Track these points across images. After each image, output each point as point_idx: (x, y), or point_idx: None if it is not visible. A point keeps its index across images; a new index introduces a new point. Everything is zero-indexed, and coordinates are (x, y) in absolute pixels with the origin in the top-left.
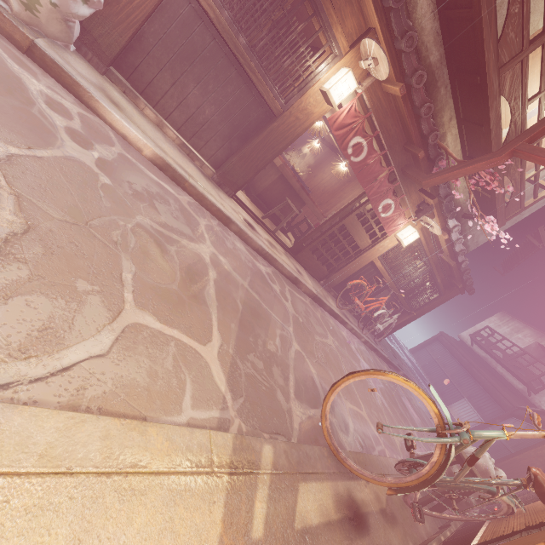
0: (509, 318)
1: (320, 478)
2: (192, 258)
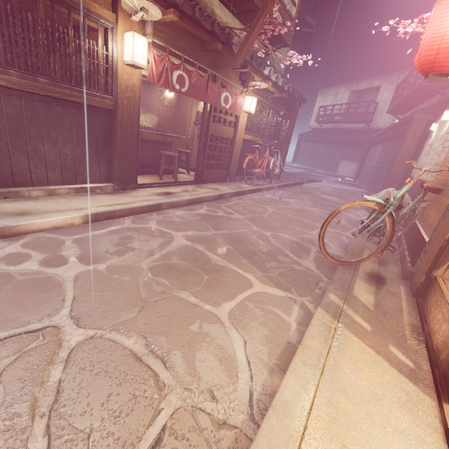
0: (327, 90)
1: (353, 281)
2: (185, 252)
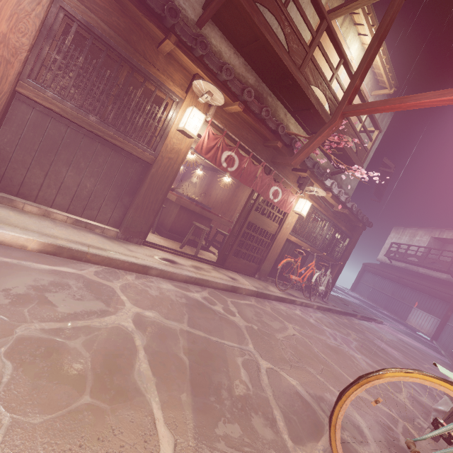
0: (402, 229)
1: None
2: (109, 337)
